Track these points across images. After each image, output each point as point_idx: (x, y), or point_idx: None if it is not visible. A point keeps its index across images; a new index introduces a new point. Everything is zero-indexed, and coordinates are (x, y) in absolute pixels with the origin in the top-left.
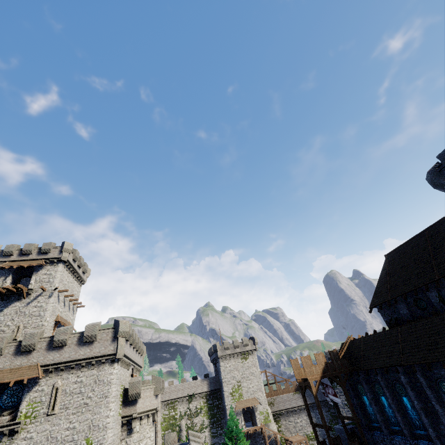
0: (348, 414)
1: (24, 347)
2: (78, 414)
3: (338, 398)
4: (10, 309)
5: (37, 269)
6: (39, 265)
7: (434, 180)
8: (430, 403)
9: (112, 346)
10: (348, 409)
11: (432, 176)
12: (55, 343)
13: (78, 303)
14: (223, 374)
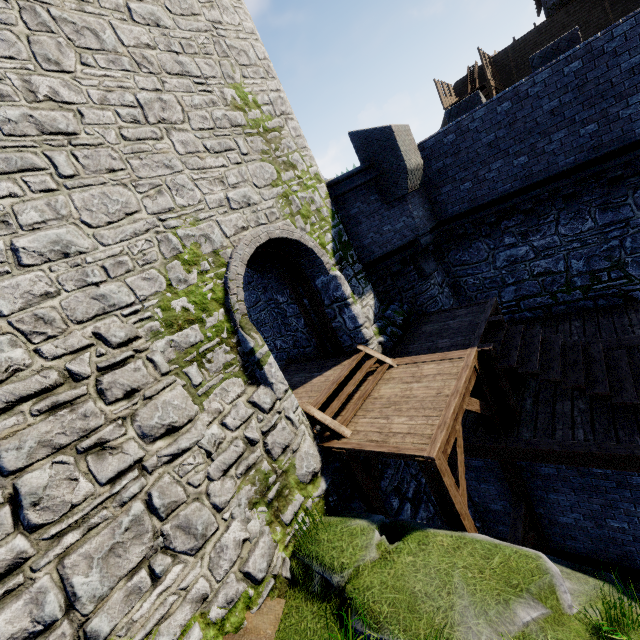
0: None
1: None
2: None
3: None
4: None
5: None
6: None
7: None
8: None
9: None
10: None
11: None
12: None
13: None
14: None
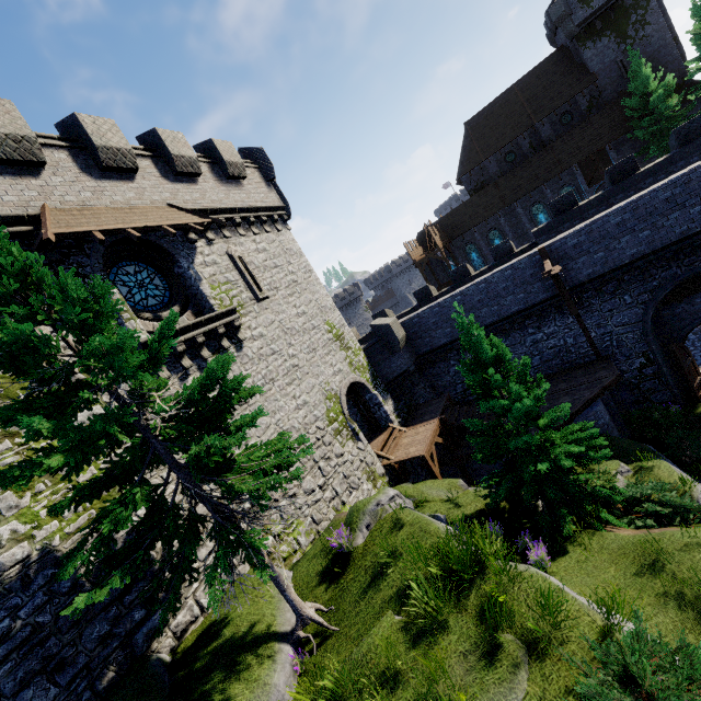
0: None
1: (107, 153)
2: (297, 296)
3: (451, 262)
4: None
5: None
6: None
7: (563, 8)
8: (520, 230)
9: (274, 195)
10: None
11: (562, 4)
12: (177, 161)
13: None
14: None
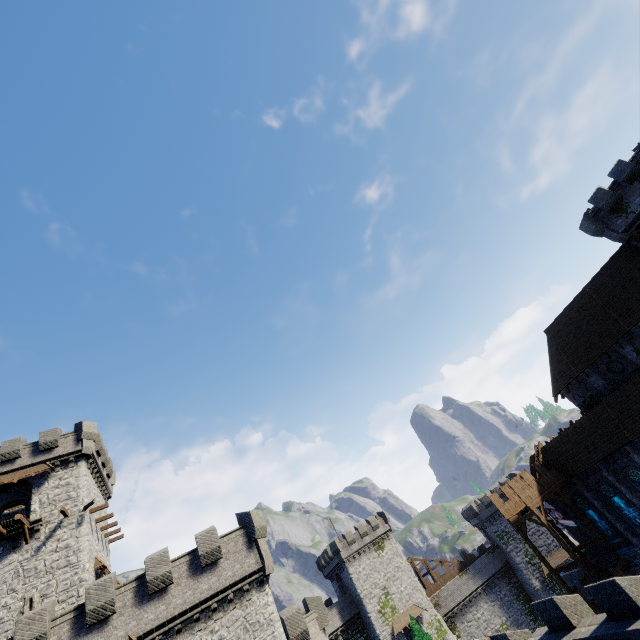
0: (535, 574)
1: (93, 614)
2: None
3: (569, 520)
4: (1, 571)
5: (37, 482)
6: (40, 474)
7: (592, 226)
8: None
9: (252, 557)
10: (533, 568)
11: (589, 223)
12: (151, 585)
13: (115, 531)
14: (359, 585)
